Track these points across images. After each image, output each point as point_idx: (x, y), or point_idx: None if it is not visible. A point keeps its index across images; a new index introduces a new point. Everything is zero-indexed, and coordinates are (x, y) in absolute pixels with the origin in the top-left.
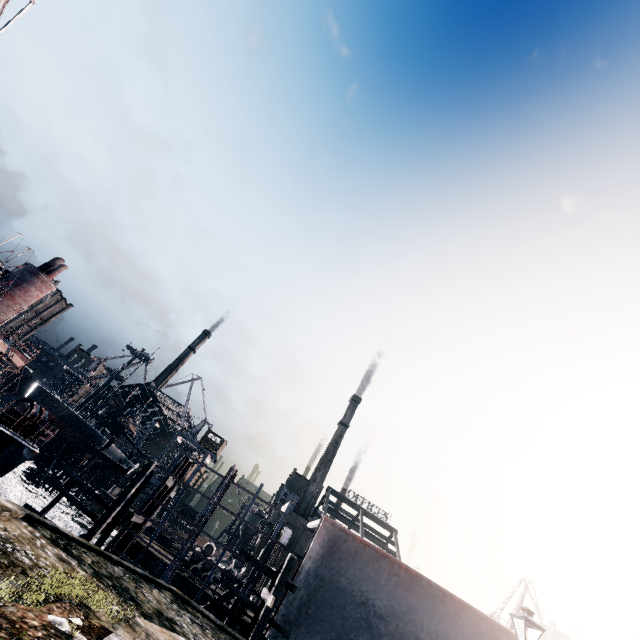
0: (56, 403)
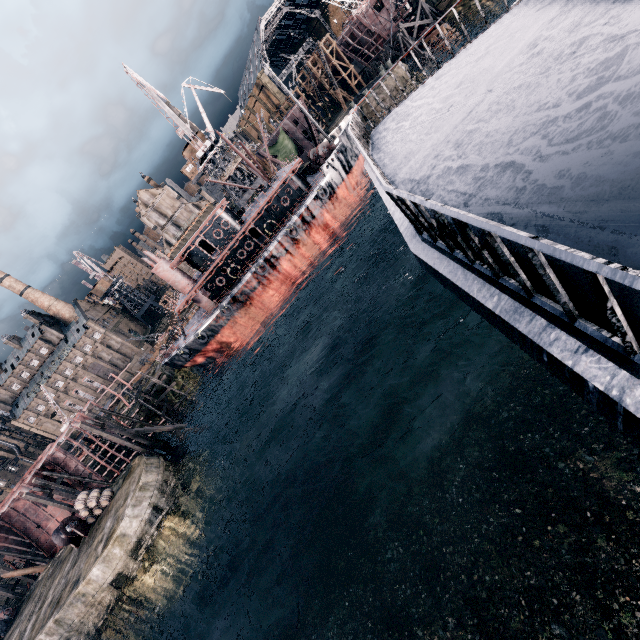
0: None
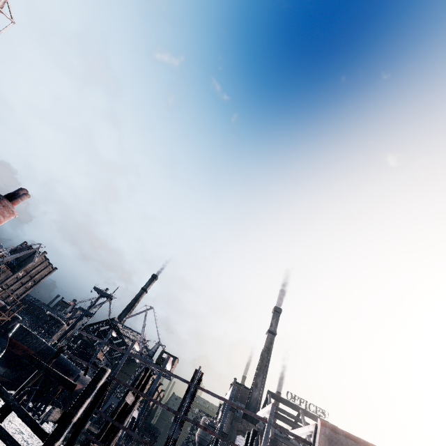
0: (35, 339)
